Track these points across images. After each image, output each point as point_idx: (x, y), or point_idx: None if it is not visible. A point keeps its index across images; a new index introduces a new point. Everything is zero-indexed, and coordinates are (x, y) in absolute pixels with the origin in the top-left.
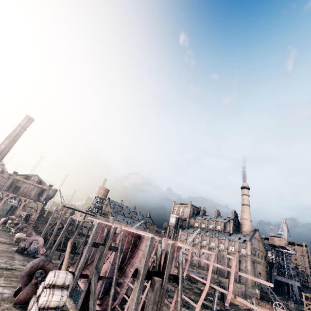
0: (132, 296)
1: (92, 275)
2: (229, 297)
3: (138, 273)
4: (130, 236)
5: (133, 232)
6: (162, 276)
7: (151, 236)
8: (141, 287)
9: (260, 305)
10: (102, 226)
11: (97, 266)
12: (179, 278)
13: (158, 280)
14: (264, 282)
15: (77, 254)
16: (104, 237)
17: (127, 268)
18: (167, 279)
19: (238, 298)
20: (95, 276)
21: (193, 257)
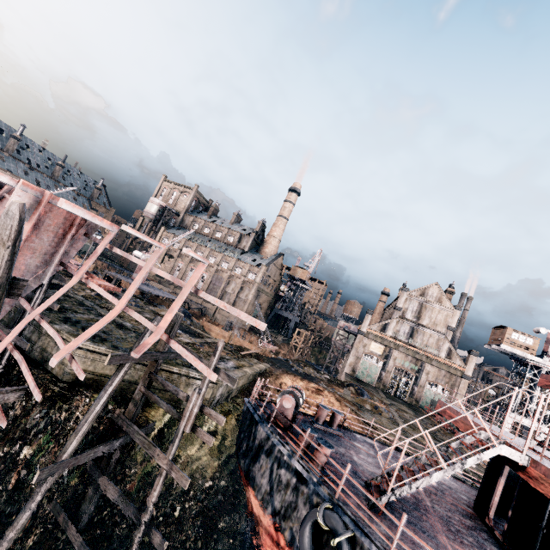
0: None
1: None
2: (151, 341)
3: None
4: None
5: None
6: None
7: None
8: None
9: (245, 337)
10: None
11: None
12: None
13: None
14: (249, 319)
15: None
16: None
17: None
18: None
19: (175, 344)
20: None
21: (112, 249)
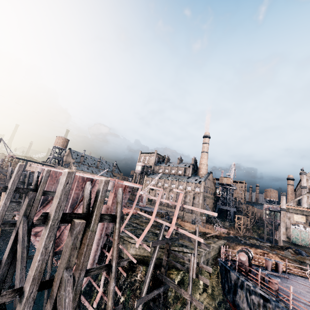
0: (38, 245)
1: (19, 223)
2: (171, 230)
3: (47, 218)
4: (80, 181)
5: (79, 175)
6: (91, 218)
7: (69, 171)
8: (51, 234)
9: (205, 227)
10: (51, 173)
11: (26, 213)
12: (116, 217)
13: (79, 223)
14: (208, 212)
15: (19, 203)
16: (34, 182)
17: (76, 212)
18: (97, 220)
19: (180, 230)
20: (24, 223)
21: (141, 195)
